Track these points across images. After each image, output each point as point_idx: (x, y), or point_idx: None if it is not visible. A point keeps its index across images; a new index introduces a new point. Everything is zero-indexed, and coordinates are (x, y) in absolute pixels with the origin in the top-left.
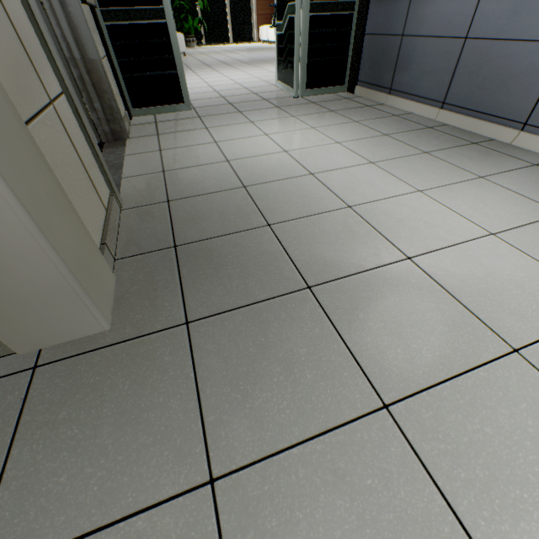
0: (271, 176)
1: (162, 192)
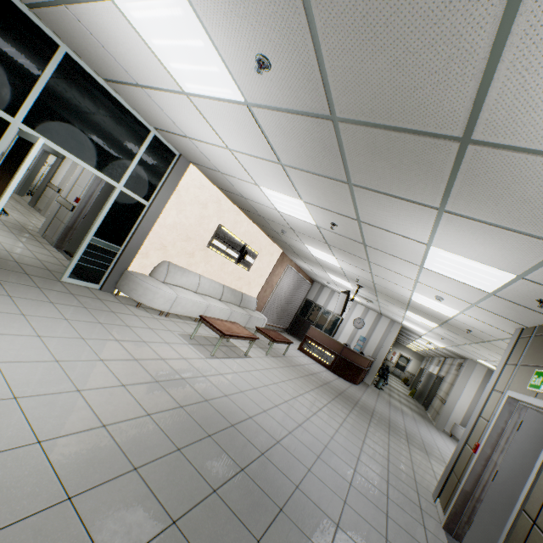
0: (3, 230)
1: (43, 244)
